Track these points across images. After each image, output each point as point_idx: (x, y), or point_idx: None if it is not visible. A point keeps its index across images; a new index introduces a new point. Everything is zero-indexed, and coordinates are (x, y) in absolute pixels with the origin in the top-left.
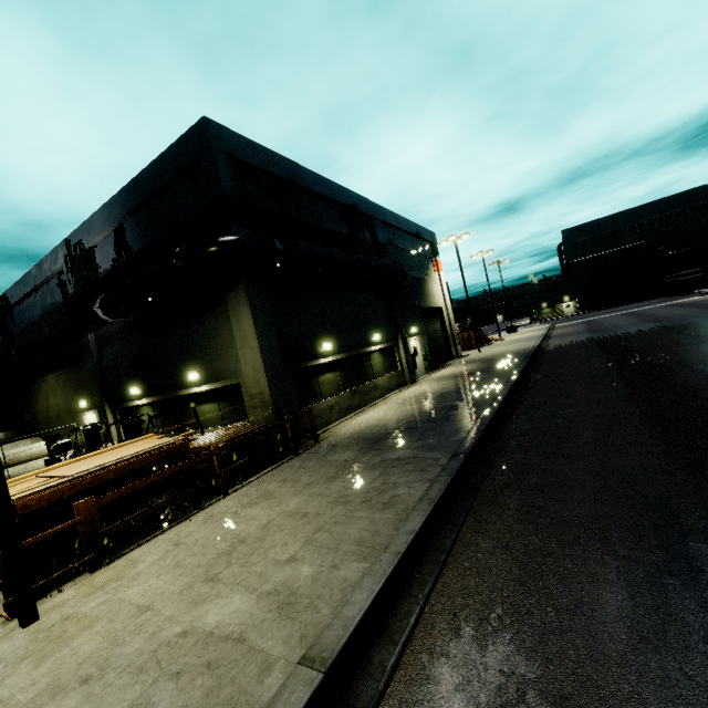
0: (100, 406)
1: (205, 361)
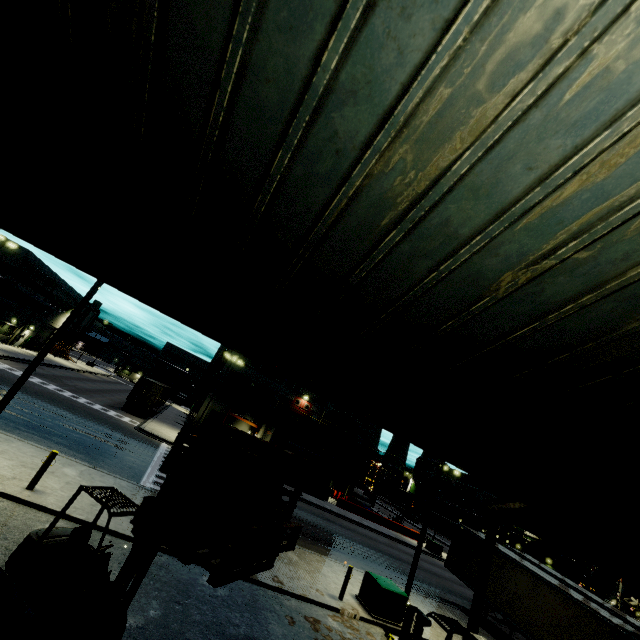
0: None
1: None
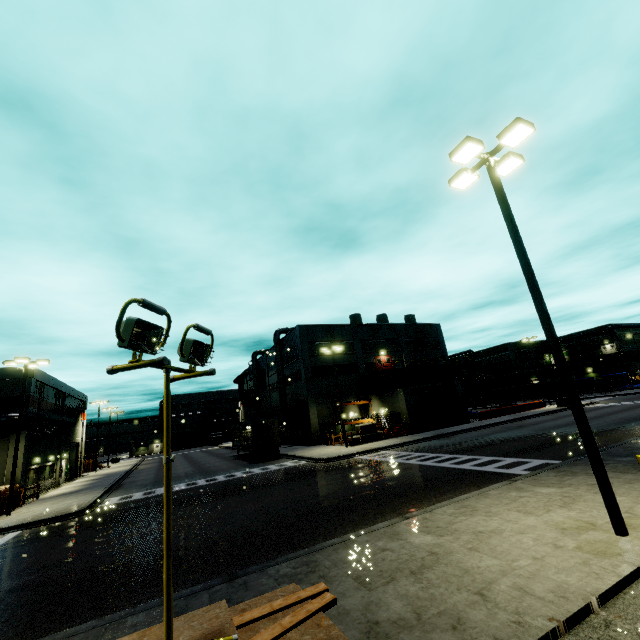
0: None
1: None
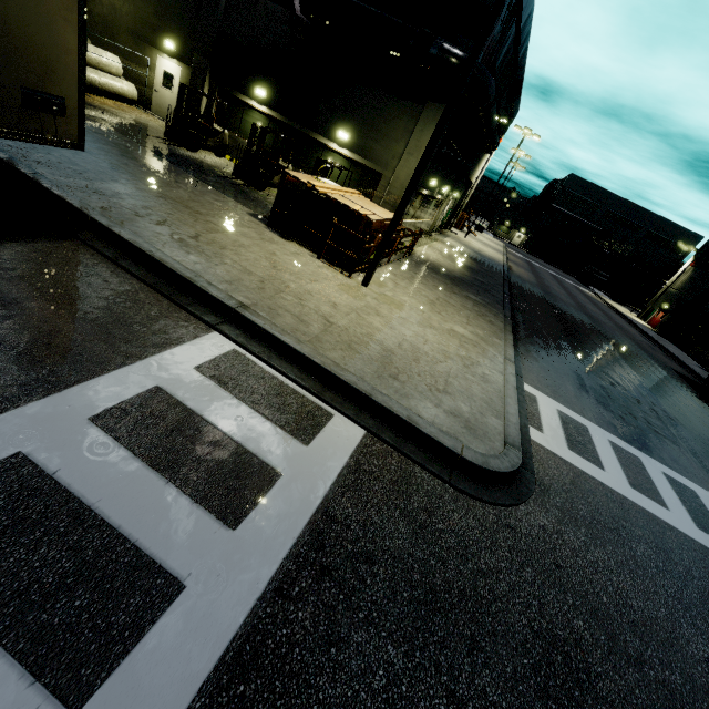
0: (198, 68)
1: (362, 131)
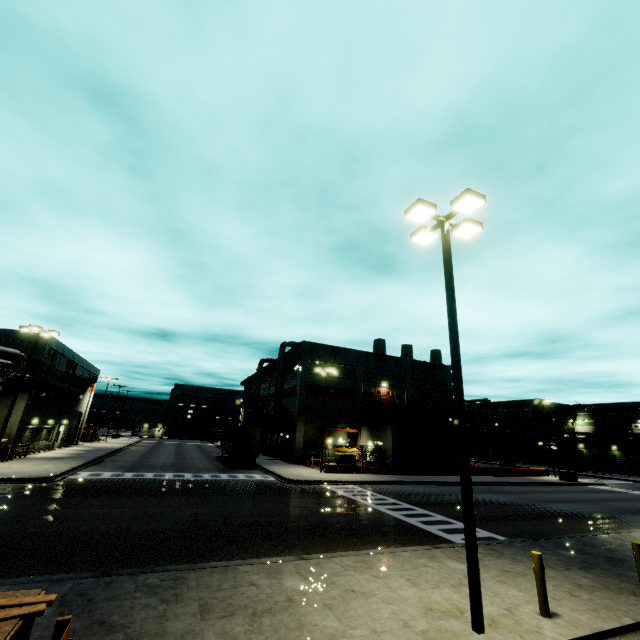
0: None
1: None
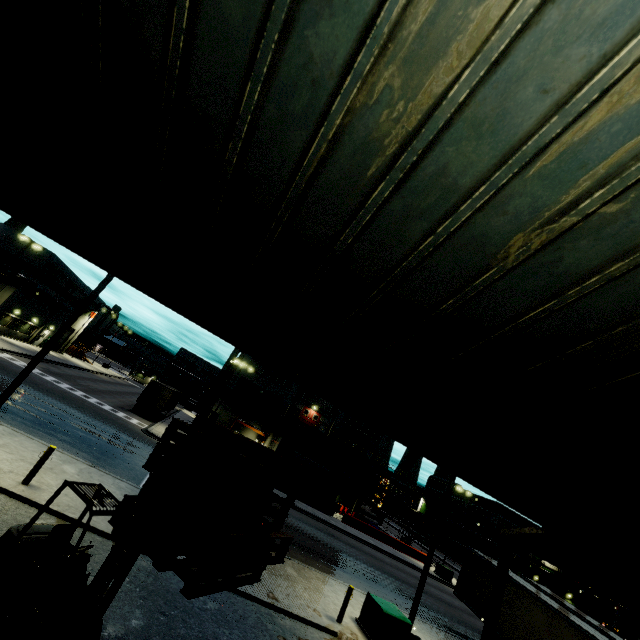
0: None
1: None
